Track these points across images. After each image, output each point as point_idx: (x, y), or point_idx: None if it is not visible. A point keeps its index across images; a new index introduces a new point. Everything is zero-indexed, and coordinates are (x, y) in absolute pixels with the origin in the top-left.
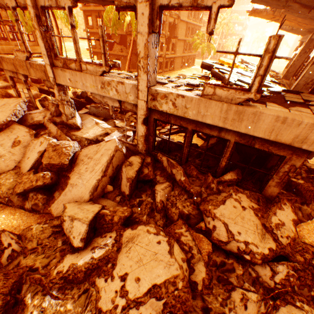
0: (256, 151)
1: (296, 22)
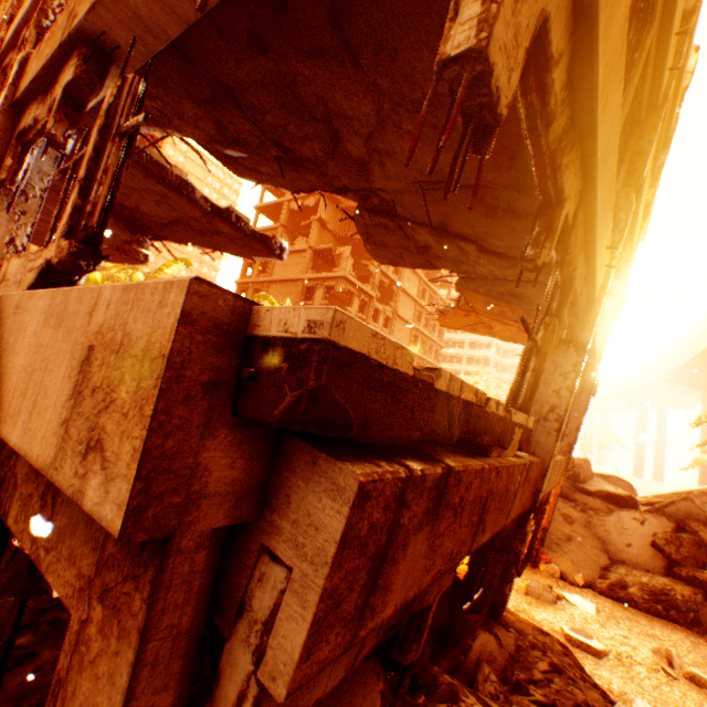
0: (29, 566)
1: (511, 320)
